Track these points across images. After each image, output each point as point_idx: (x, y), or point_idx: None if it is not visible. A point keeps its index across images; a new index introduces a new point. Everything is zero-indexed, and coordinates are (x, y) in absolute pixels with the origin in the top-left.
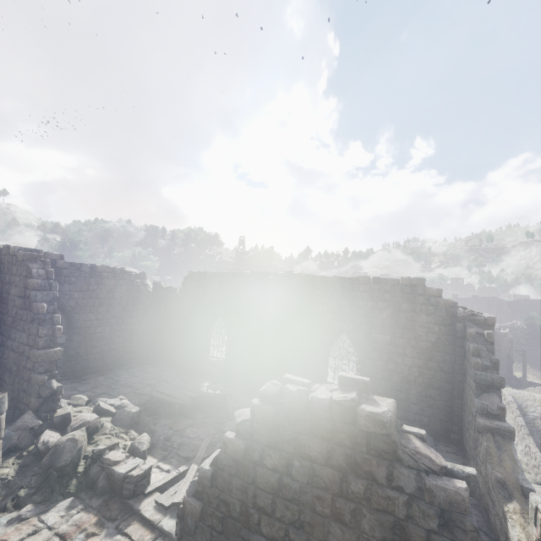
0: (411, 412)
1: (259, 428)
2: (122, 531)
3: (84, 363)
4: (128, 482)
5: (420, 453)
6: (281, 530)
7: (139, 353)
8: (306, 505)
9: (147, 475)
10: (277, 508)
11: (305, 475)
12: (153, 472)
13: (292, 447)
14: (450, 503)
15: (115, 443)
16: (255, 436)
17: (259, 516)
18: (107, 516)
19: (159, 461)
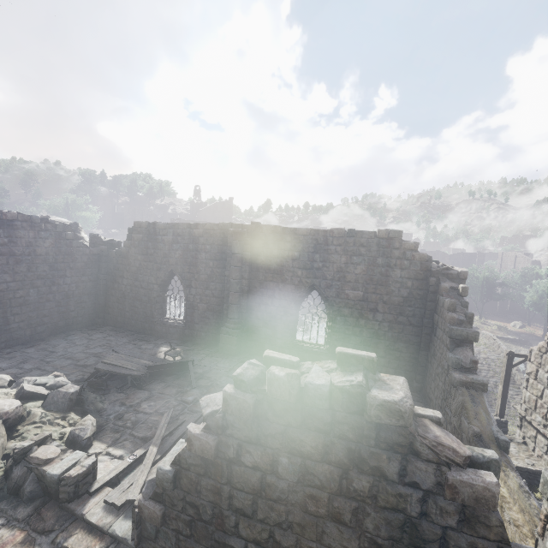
0: (378, 365)
1: (235, 421)
2: (61, 545)
3: (4, 334)
4: (66, 484)
5: (443, 444)
6: (265, 532)
7: (80, 318)
8: (296, 506)
9: (91, 471)
10: (259, 509)
11: (295, 473)
12: (101, 462)
13: (279, 442)
14: (477, 499)
15: (46, 436)
16: (229, 430)
17: (237, 519)
18: (39, 529)
19: (109, 446)
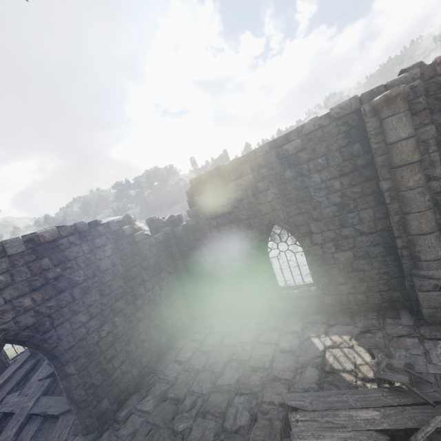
0: None
1: None
2: None
3: (110, 392)
4: None
5: None
6: None
7: (179, 322)
8: None
9: None
10: None
11: None
12: None
13: None
14: None
15: None
16: None
17: None
18: None
19: None
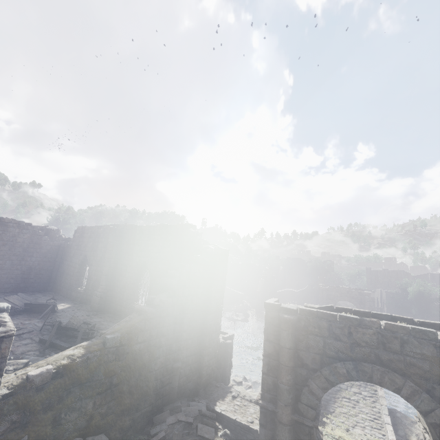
0: None
1: None
2: None
3: None
4: None
5: None
6: None
7: (36, 284)
8: None
9: None
10: None
11: None
12: None
13: None
14: None
15: None
16: None
17: None
18: None
19: None
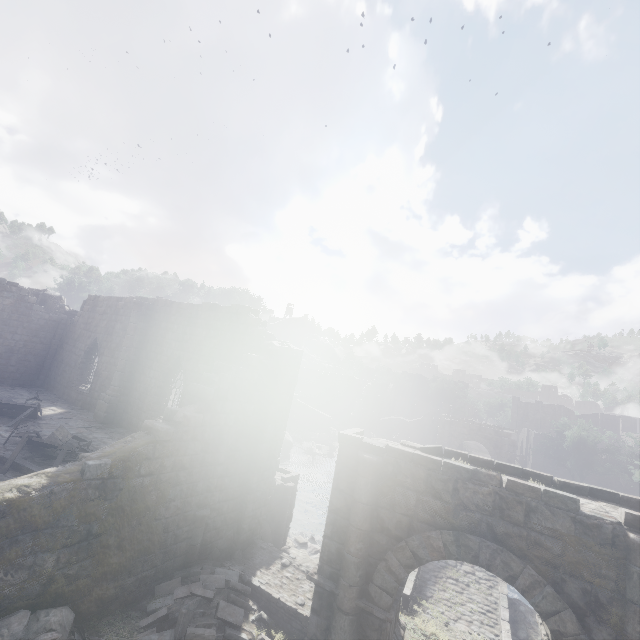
0: None
1: None
2: None
3: None
4: None
5: None
6: None
7: (19, 375)
8: None
9: None
10: None
11: None
12: None
13: None
14: None
15: None
16: None
17: None
18: None
19: None
